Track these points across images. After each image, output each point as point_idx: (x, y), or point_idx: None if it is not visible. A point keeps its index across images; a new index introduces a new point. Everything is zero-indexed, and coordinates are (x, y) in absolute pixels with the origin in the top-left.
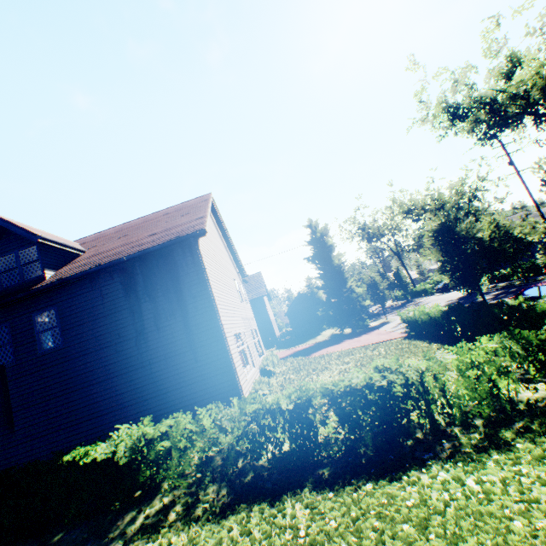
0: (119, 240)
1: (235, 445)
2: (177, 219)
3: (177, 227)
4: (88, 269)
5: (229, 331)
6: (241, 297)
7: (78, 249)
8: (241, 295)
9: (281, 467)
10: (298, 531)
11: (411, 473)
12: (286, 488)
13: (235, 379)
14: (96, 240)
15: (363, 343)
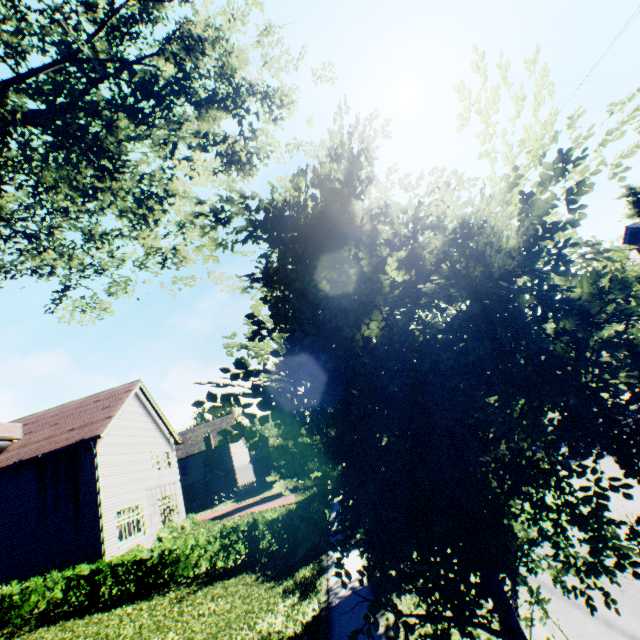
0: (50, 428)
1: (57, 597)
2: (98, 413)
3: (90, 424)
4: (13, 462)
5: (112, 509)
6: (159, 465)
7: (14, 438)
8: (160, 463)
9: (77, 609)
10: (46, 634)
11: (120, 608)
12: (65, 619)
13: (102, 549)
14: (37, 422)
15: (282, 503)
